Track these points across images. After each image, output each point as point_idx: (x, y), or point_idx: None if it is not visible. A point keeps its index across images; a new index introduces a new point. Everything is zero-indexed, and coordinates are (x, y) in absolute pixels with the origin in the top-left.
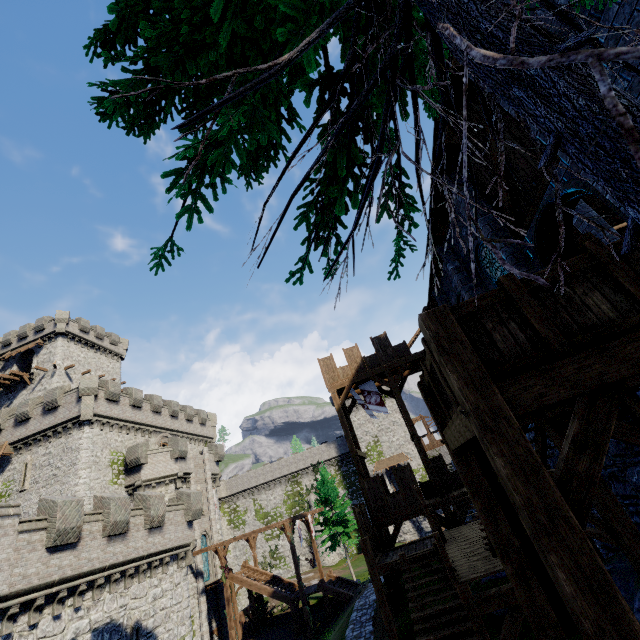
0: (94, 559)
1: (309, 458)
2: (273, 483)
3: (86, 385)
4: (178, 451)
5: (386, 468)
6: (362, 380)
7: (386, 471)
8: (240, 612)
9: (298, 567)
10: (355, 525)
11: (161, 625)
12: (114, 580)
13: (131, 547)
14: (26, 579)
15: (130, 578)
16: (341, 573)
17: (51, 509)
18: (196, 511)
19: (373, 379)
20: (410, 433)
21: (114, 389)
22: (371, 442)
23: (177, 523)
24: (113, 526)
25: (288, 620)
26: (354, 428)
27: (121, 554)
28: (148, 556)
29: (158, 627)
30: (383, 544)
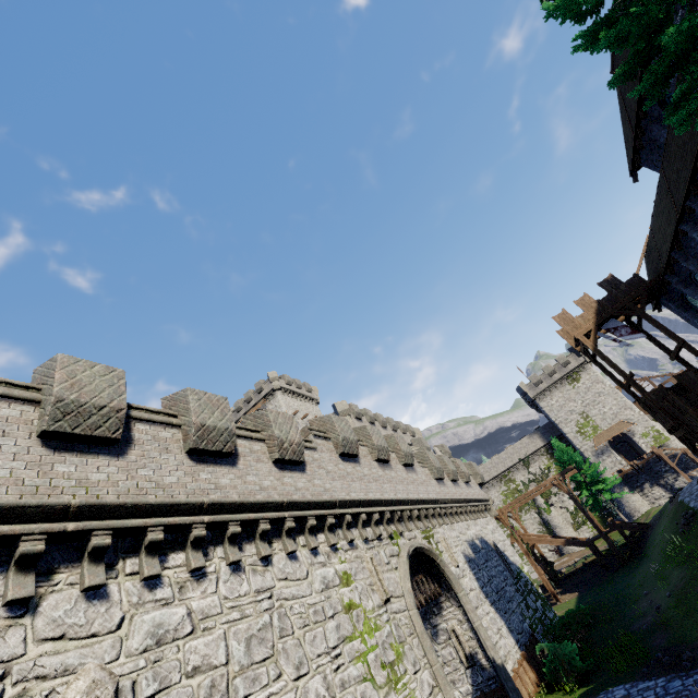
0: (455, 493)
1: (514, 454)
2: (485, 487)
3: (341, 408)
4: (425, 448)
5: (607, 441)
6: (605, 319)
7: (608, 444)
8: (538, 566)
9: (585, 511)
10: (613, 481)
11: (505, 551)
12: (469, 511)
13: (464, 492)
14: (438, 494)
15: (473, 513)
16: (601, 547)
17: (422, 457)
18: (481, 476)
19: (617, 315)
20: (668, 353)
21: (357, 410)
22: (580, 420)
23: (474, 484)
24: (452, 473)
25: (585, 569)
26: (555, 411)
27: (463, 494)
28: (475, 501)
29: (504, 551)
30: (693, 435)
